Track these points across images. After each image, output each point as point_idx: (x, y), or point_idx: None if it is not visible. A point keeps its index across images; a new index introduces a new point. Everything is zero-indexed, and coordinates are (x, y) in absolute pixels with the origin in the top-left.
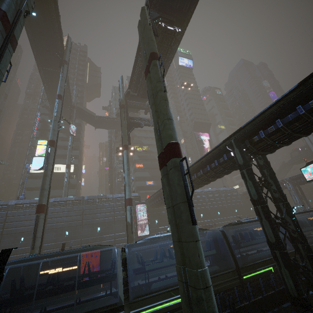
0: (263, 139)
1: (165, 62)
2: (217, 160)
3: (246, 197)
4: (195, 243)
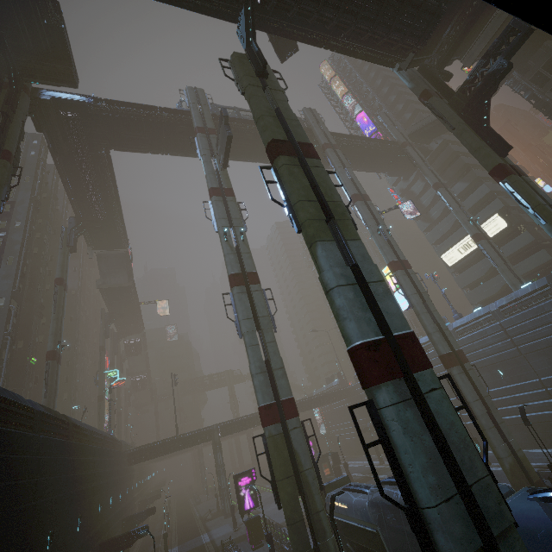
0: None
1: None
2: None
3: None
4: None
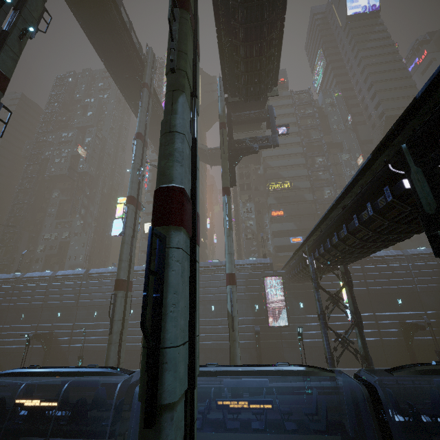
0: None
1: (267, 15)
2: (374, 201)
3: None
4: None
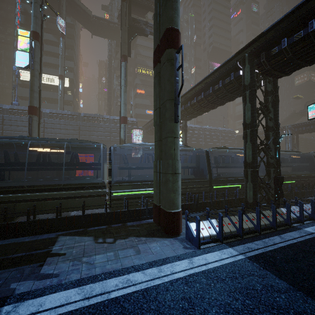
0: (283, 50)
1: None
2: (223, 80)
3: (241, 140)
4: (174, 139)
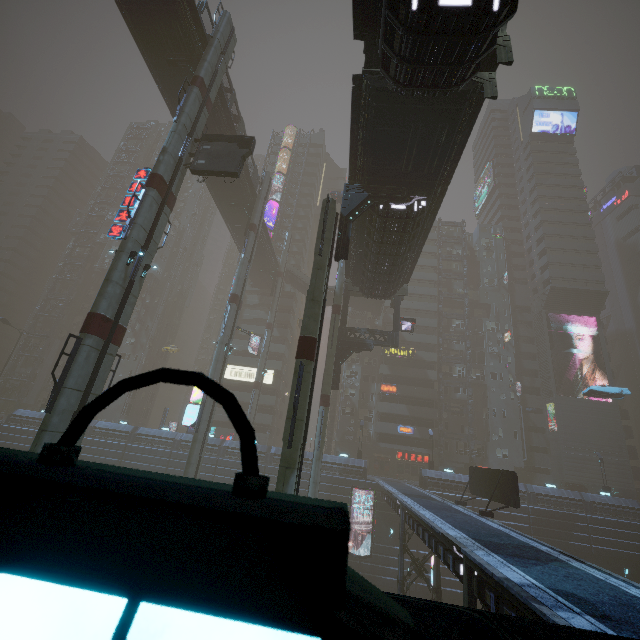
0: None
1: (402, 252)
2: (447, 549)
3: None
4: None
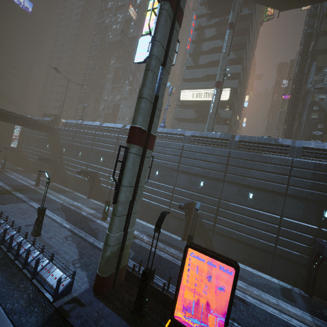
0: None
1: None
2: None
3: None
4: None
